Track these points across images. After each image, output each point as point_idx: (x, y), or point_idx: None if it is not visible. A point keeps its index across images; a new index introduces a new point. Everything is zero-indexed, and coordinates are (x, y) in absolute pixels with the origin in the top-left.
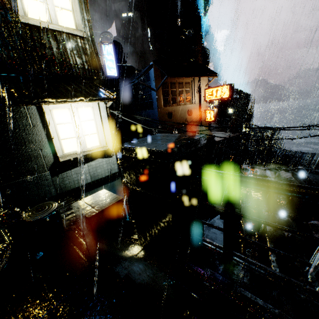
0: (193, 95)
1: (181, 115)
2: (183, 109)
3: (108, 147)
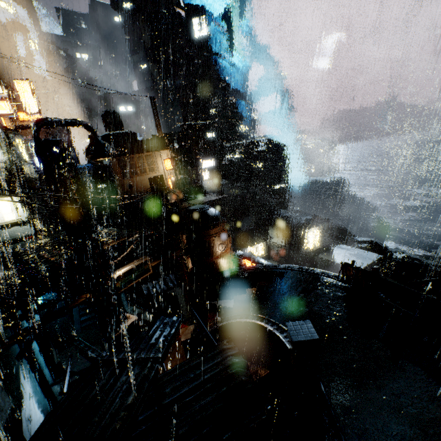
0: (156, 165)
1: (143, 185)
2: (145, 179)
3: (23, 220)
